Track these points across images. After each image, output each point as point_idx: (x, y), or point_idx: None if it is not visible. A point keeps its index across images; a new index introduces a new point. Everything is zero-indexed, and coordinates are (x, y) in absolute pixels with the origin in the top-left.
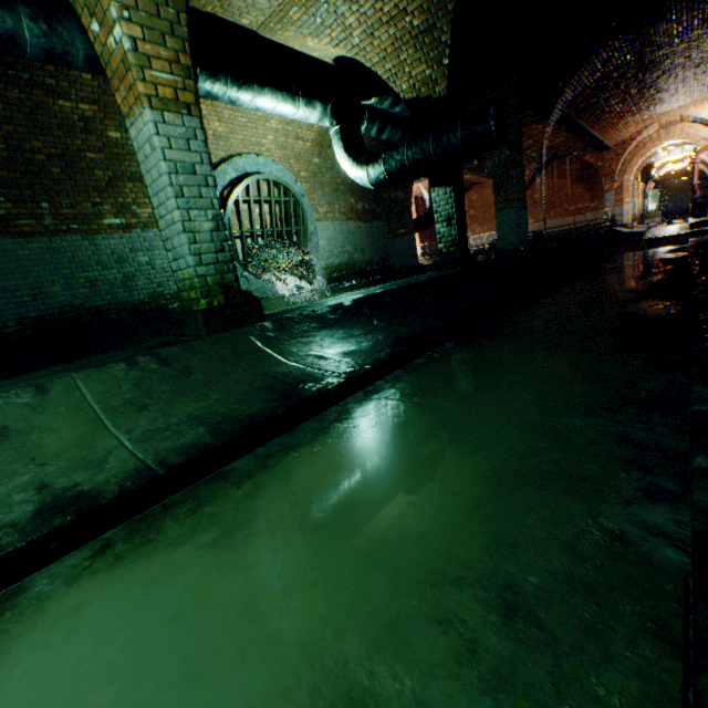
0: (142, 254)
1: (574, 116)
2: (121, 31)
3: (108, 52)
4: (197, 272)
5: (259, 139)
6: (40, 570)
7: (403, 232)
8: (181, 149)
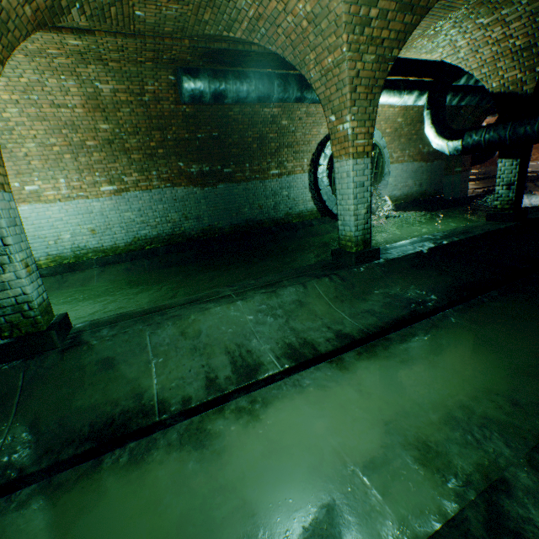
0: (284, 191)
1: None
2: (348, 126)
3: (336, 130)
4: (354, 234)
5: None
6: (342, 354)
7: (458, 170)
8: (360, 175)
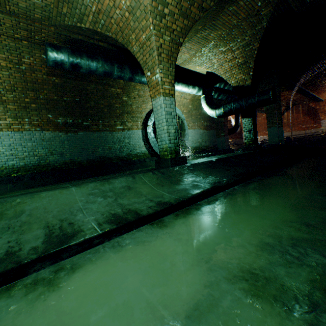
0: (126, 139)
1: (304, 88)
2: (158, 76)
3: (151, 80)
4: (169, 146)
5: None
6: (162, 217)
7: (223, 135)
8: (169, 107)
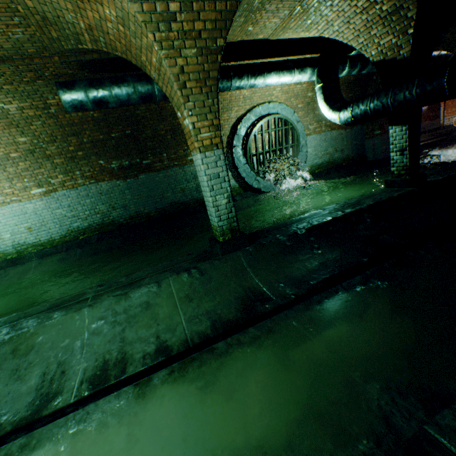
0: None
1: None
2: (188, 122)
3: (184, 125)
4: (218, 225)
5: (270, 92)
6: (156, 372)
7: (378, 133)
8: (213, 167)
